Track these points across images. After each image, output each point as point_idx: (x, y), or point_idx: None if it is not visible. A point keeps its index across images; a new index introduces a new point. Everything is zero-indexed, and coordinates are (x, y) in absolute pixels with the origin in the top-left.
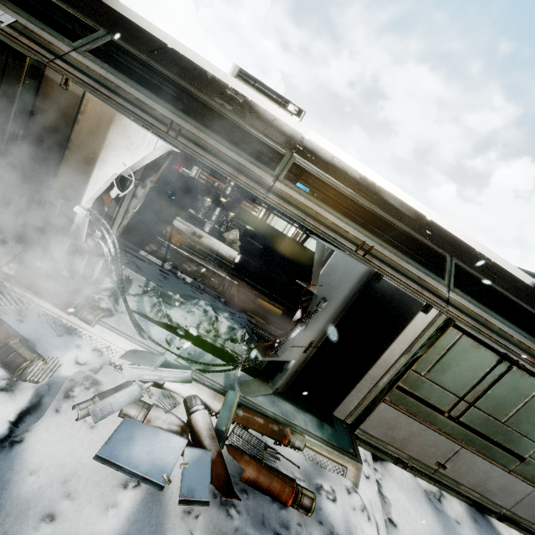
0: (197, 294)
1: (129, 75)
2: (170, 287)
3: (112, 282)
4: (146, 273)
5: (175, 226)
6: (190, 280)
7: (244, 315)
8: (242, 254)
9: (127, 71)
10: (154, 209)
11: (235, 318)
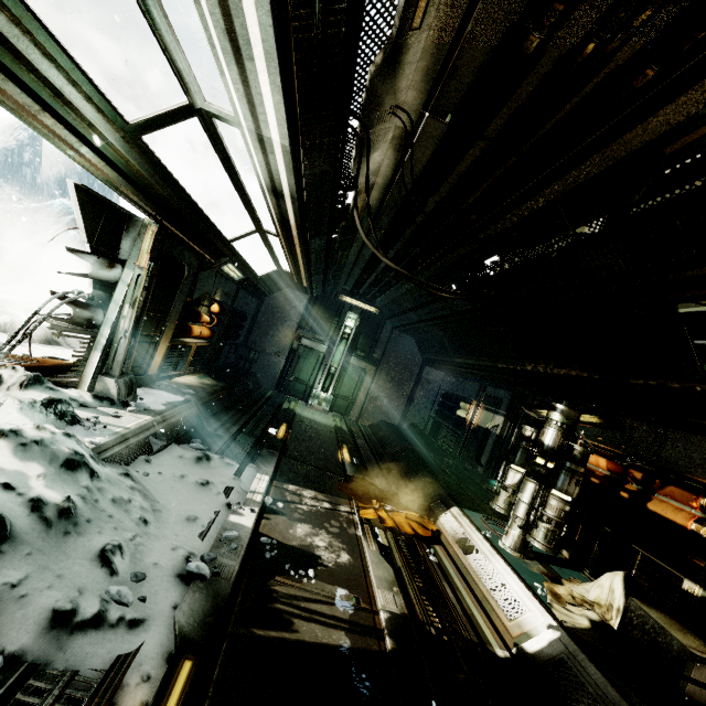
0: (186, 524)
1: (453, 339)
2: (171, 486)
3: (82, 397)
4: (193, 469)
5: (437, 521)
6: (242, 521)
7: (162, 648)
8: (564, 630)
9: (451, 336)
10: (429, 493)
11: (88, 567)
